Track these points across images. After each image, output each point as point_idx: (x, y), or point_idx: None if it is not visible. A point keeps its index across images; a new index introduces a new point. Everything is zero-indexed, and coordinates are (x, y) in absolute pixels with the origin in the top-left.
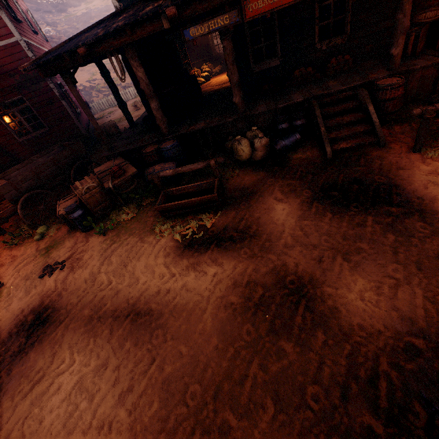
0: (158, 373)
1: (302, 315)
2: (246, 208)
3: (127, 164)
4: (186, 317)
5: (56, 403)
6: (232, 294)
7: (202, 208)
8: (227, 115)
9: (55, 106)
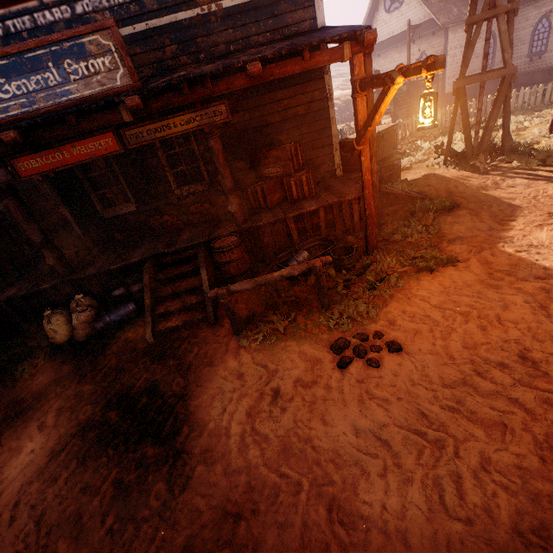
0: None
1: None
2: None
3: None
4: None
5: None
6: None
7: None
8: (52, 277)
9: None
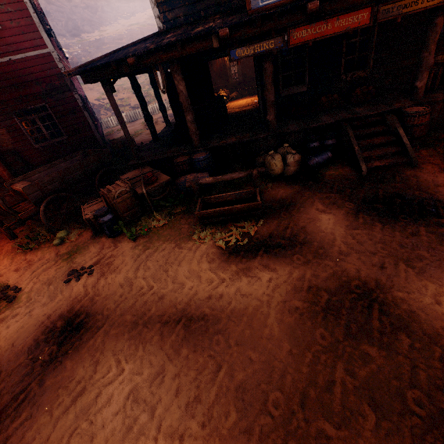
0: (228, 381)
1: (378, 319)
2: (288, 217)
3: (158, 173)
4: (248, 322)
5: (108, 416)
6: (295, 299)
7: (243, 215)
8: (258, 132)
9: (76, 116)
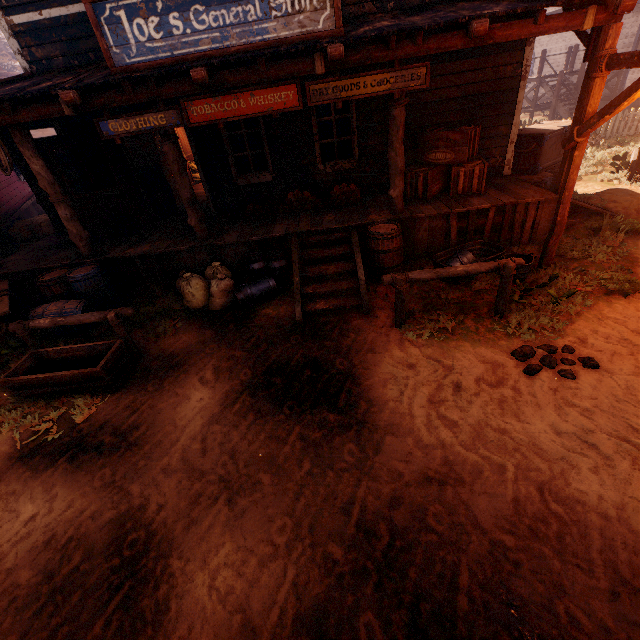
0: None
1: (109, 616)
2: (154, 391)
3: (4, 297)
4: None
5: None
6: (31, 565)
7: (80, 386)
8: (185, 239)
9: None
